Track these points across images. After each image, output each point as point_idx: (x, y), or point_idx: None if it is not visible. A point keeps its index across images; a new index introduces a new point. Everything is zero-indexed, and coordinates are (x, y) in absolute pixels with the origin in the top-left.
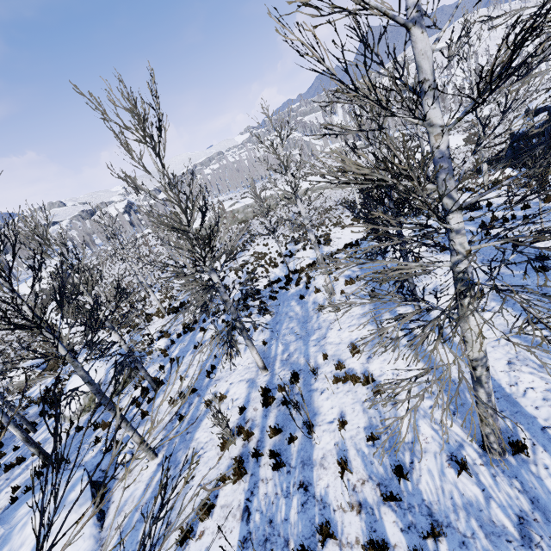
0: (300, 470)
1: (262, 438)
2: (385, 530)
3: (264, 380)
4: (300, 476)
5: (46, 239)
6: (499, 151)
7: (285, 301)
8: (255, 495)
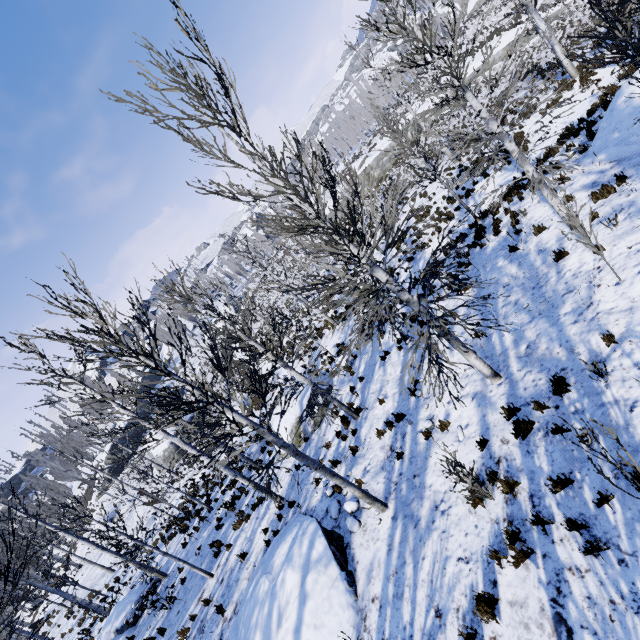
0: None
1: (536, 492)
2: None
3: (501, 393)
4: None
5: (187, 296)
6: None
7: (485, 264)
8: (566, 596)
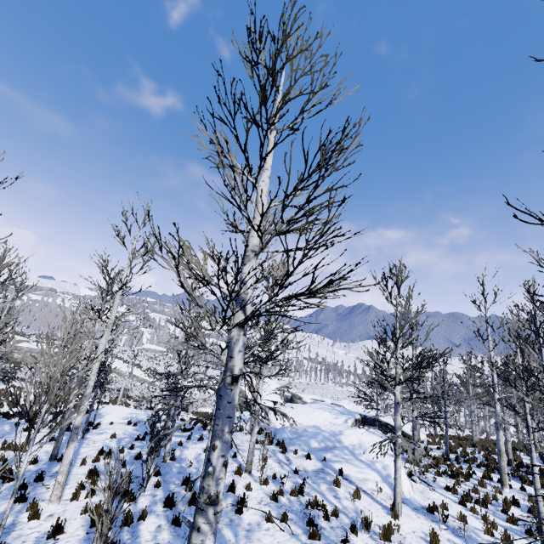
0: None
1: None
2: None
3: None
4: None
5: None
6: None
7: (0, 424)
8: None
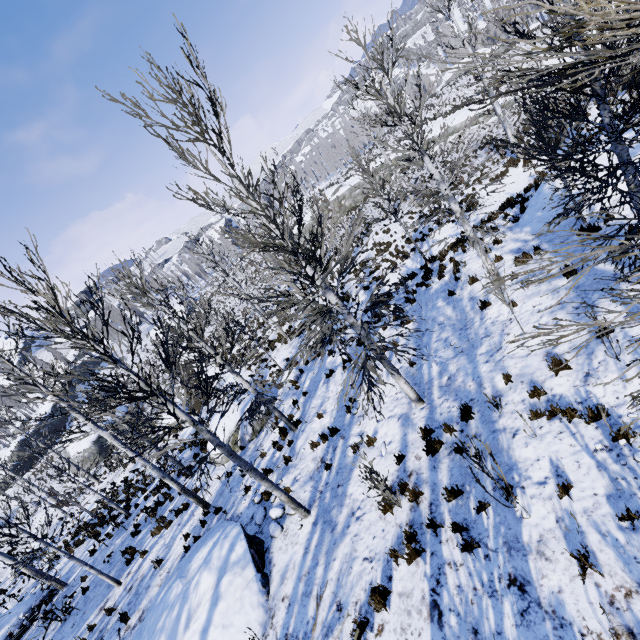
0: (506, 557)
1: (435, 501)
2: None
3: (422, 416)
4: (506, 566)
5: (144, 289)
6: None
7: (428, 303)
8: (443, 586)
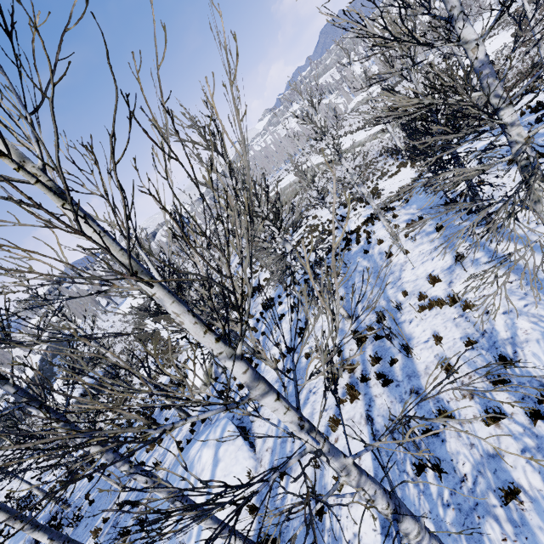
0: (408, 381)
1: (365, 368)
2: (500, 405)
3: (352, 327)
4: (408, 386)
5: (151, 252)
6: (538, 40)
7: (350, 260)
8: (372, 406)
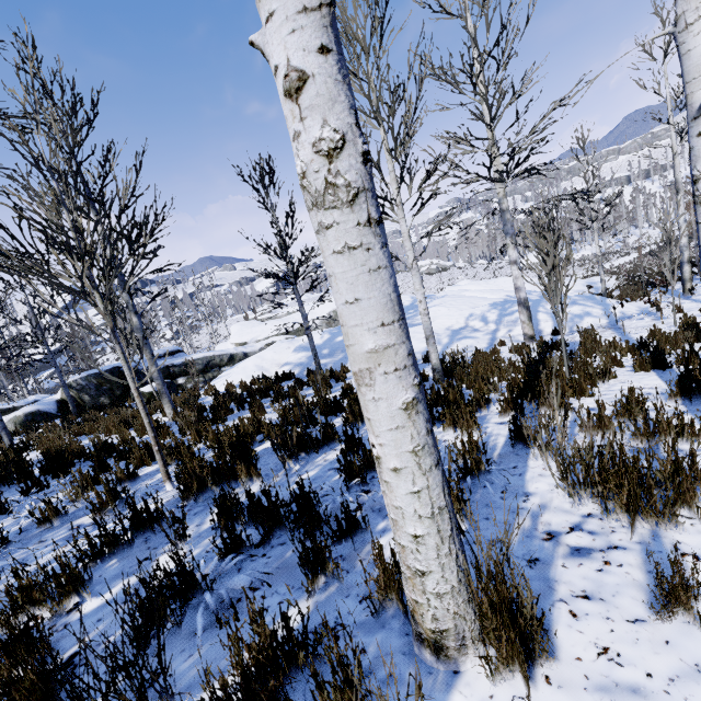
0: None
1: None
2: None
3: None
4: None
5: None
6: None
7: None
8: None
